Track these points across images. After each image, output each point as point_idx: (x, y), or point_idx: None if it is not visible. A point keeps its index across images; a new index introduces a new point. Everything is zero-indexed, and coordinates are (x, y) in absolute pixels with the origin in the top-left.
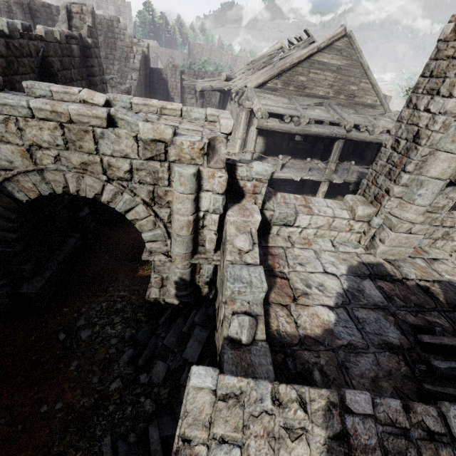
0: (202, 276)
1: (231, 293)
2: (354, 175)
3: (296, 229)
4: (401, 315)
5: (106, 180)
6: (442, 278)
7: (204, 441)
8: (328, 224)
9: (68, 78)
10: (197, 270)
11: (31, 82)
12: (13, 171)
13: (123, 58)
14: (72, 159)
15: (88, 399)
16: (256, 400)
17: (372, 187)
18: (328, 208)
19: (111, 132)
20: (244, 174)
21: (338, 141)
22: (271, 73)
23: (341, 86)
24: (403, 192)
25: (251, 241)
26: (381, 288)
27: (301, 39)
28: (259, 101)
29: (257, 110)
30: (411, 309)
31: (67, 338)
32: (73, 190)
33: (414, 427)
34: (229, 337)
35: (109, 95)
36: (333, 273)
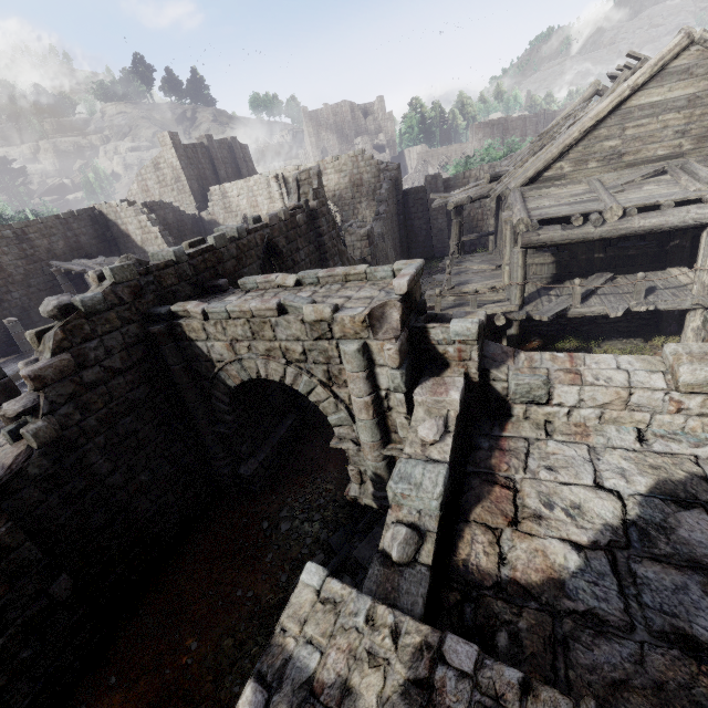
0: None
1: (393, 495)
2: None
3: (558, 409)
4: None
5: (285, 364)
6: None
7: (295, 635)
8: (619, 399)
9: (294, 250)
10: None
11: (244, 279)
12: (223, 362)
13: (371, 191)
14: (259, 347)
15: (274, 596)
16: (351, 613)
17: None
18: (617, 371)
19: (282, 320)
20: (439, 337)
21: (706, 230)
22: (546, 157)
23: None
24: None
25: (442, 428)
26: None
27: (629, 67)
28: (523, 207)
29: (517, 223)
30: None
31: (269, 527)
32: (264, 375)
33: None
34: (384, 550)
35: (298, 275)
36: (613, 490)
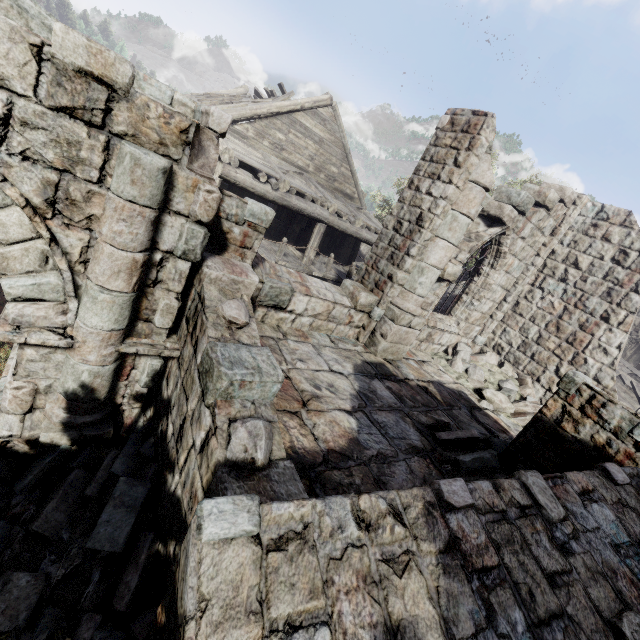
0: (134, 384)
1: (228, 384)
2: (332, 272)
3: (289, 316)
4: (415, 416)
5: None
6: (433, 379)
7: None
8: (327, 311)
9: None
10: (126, 371)
11: None
12: None
13: None
14: None
15: None
16: (334, 531)
17: (372, 273)
18: (327, 291)
19: None
20: (232, 210)
21: (319, 224)
22: (242, 111)
23: (322, 163)
24: (405, 279)
25: (247, 311)
26: (390, 389)
27: (273, 94)
28: (226, 140)
29: (224, 151)
30: (421, 409)
31: None
32: None
33: (509, 507)
34: (229, 461)
35: None
36: (341, 372)
